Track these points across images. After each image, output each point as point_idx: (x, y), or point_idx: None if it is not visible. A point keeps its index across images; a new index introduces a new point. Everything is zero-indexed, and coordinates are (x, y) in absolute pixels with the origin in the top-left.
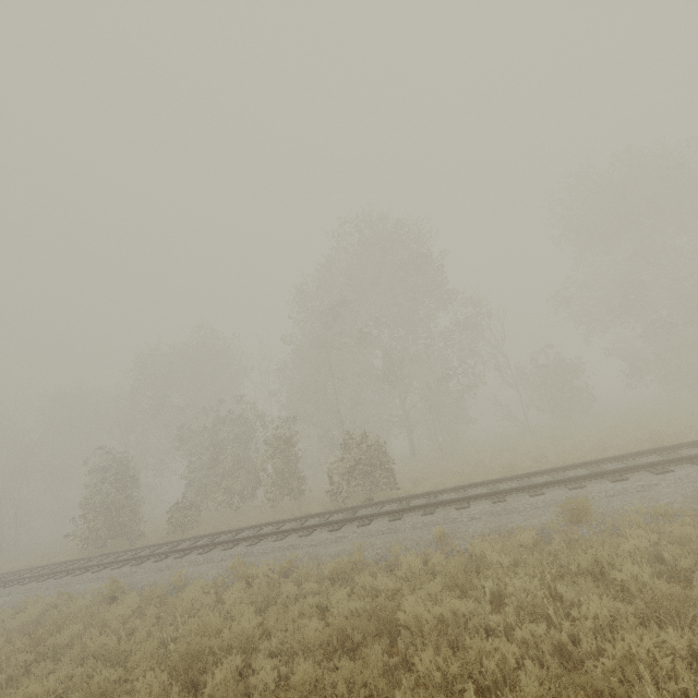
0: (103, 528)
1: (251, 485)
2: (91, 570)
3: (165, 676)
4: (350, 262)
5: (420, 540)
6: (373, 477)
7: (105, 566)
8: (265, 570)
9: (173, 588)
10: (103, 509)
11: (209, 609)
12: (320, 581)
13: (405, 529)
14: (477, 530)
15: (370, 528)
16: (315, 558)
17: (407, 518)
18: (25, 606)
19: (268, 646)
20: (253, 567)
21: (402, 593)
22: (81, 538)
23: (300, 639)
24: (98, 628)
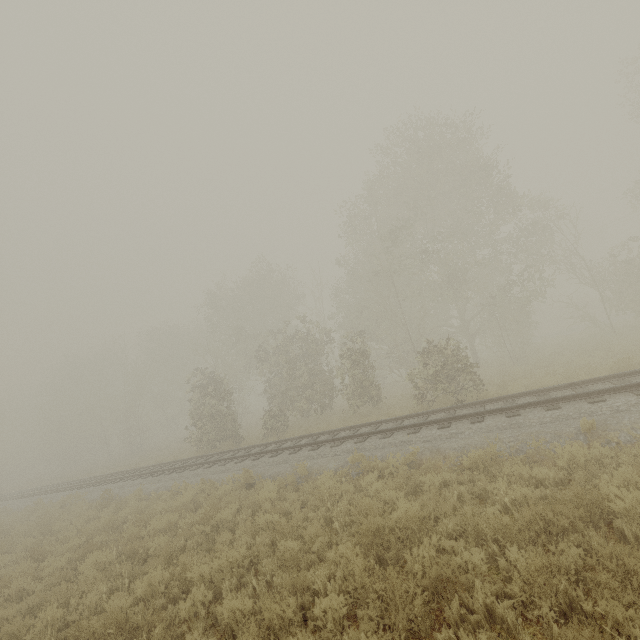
0: (212, 432)
1: (328, 395)
2: (217, 464)
3: (357, 550)
4: (400, 176)
5: (560, 433)
6: (456, 381)
7: (228, 461)
8: (393, 462)
9: (299, 477)
10: (209, 418)
11: (353, 494)
12: (451, 472)
13: (531, 424)
14: (634, 421)
15: (486, 424)
16: (438, 452)
17: (527, 414)
18: (178, 490)
19: (445, 528)
20: (377, 460)
21: (576, 483)
22: (196, 440)
23: (492, 523)
24: (250, 508)
